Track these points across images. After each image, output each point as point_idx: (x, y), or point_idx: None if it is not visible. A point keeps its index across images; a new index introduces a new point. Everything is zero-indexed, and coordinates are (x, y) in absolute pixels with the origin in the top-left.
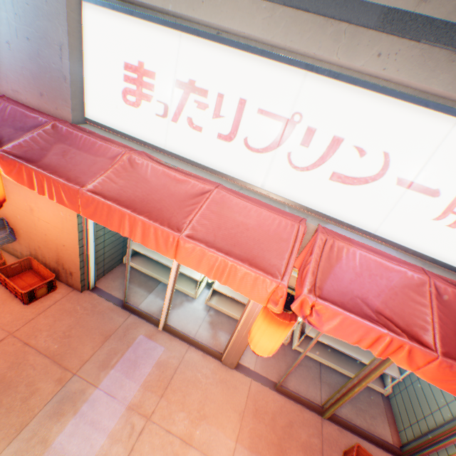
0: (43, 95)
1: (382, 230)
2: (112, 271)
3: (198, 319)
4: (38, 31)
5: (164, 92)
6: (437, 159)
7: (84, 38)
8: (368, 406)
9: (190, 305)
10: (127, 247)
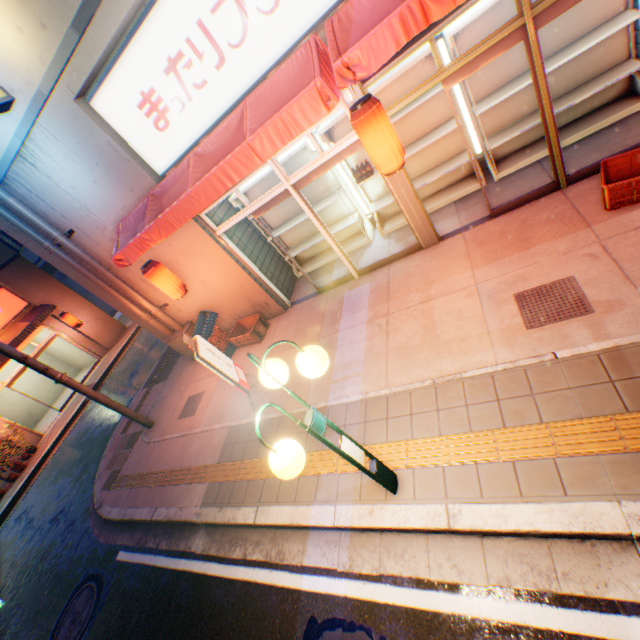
0: (133, 190)
1: None
2: (295, 288)
3: (383, 249)
4: (96, 153)
5: (168, 91)
6: None
7: (112, 126)
8: (625, 135)
9: (370, 249)
10: (288, 264)
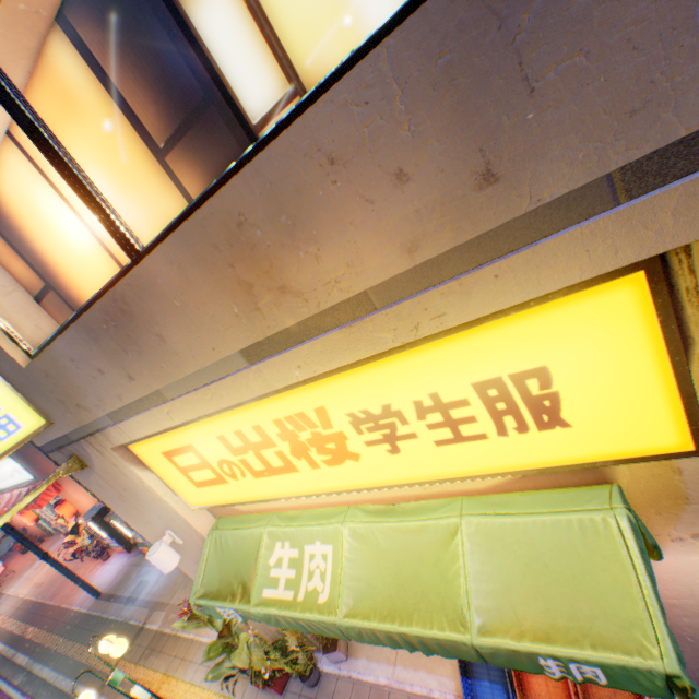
0: None
1: (25, 479)
2: None
3: None
4: None
5: None
6: (9, 466)
7: None
8: None
9: None
10: None
